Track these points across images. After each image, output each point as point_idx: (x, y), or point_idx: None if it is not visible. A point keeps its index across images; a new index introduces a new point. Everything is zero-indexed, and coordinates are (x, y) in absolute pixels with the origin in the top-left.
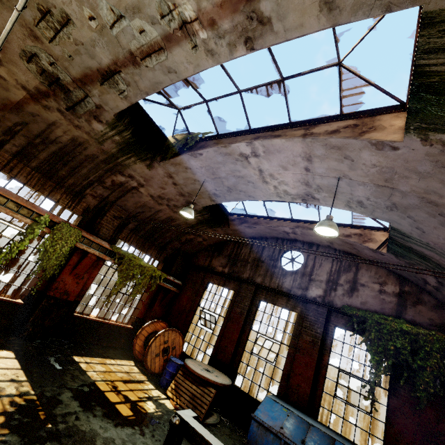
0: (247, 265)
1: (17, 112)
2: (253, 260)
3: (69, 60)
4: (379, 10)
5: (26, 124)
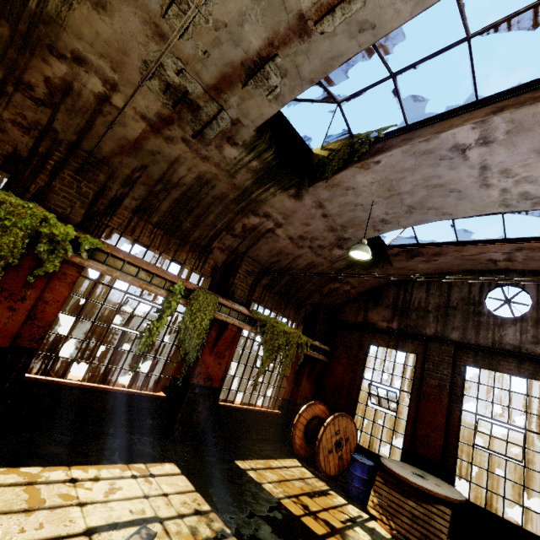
0: (429, 316)
1: (135, 154)
2: (436, 307)
3: (202, 59)
4: None
5: (145, 168)
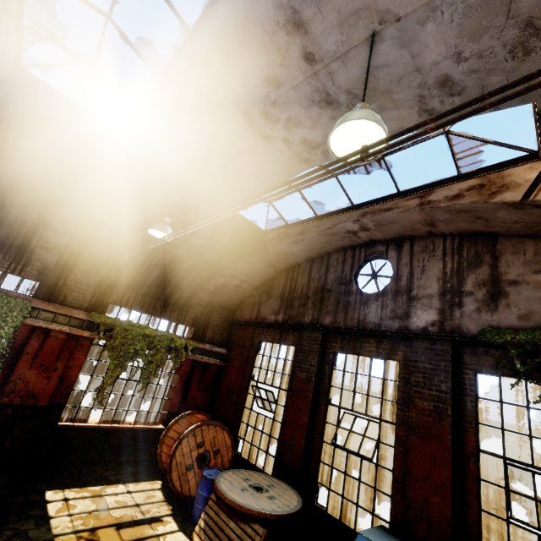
0: (308, 303)
1: None
2: (315, 292)
3: None
4: None
5: None
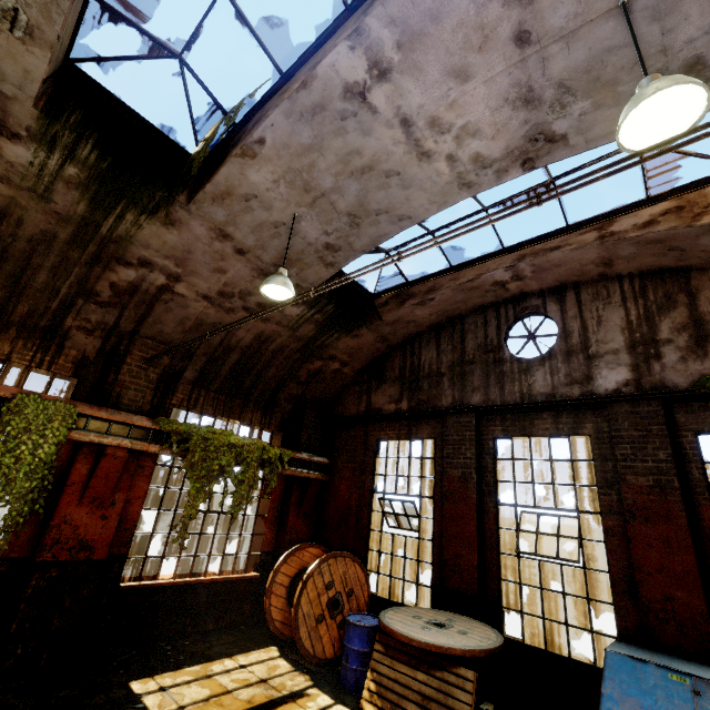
0: (443, 381)
1: None
2: (450, 367)
3: None
4: None
5: None
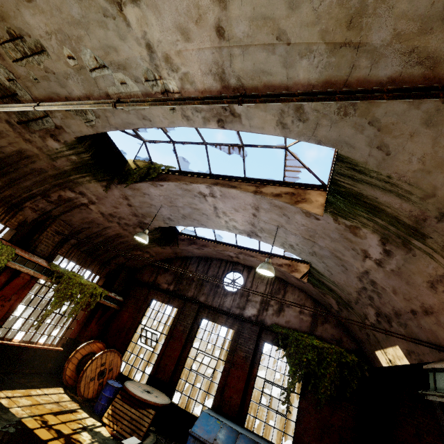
0: (193, 284)
1: None
2: (198, 279)
3: (33, 81)
4: (314, 141)
5: None
